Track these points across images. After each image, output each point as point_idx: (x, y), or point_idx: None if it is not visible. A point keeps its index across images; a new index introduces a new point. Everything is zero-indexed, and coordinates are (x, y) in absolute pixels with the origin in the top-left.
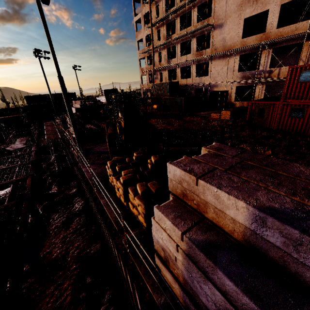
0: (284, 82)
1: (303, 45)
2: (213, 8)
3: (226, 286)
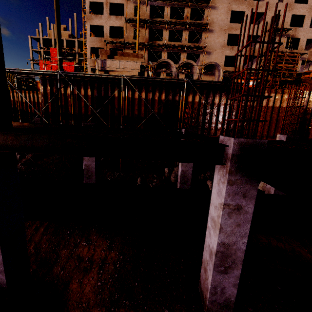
0: None
1: None
2: (203, 39)
3: None
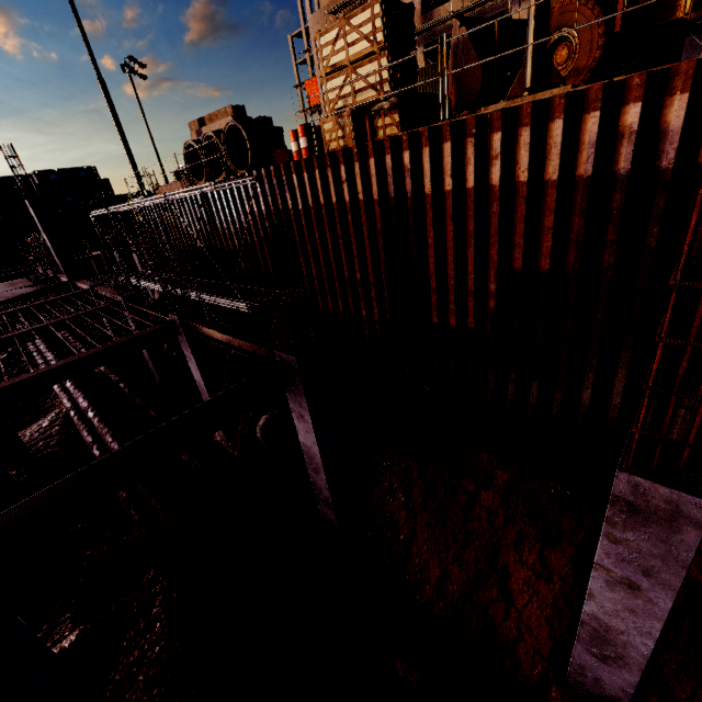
0: None
1: None
2: None
3: None
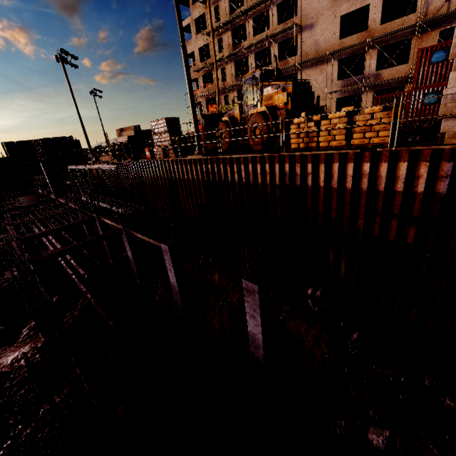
0: (394, 85)
1: (416, 38)
2: (299, 6)
3: None
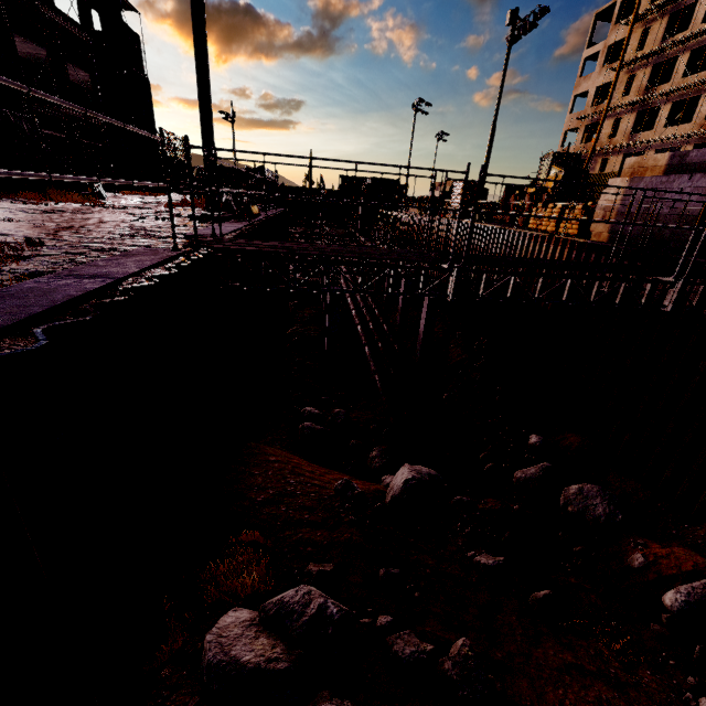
0: None
1: None
2: None
3: (647, 182)
